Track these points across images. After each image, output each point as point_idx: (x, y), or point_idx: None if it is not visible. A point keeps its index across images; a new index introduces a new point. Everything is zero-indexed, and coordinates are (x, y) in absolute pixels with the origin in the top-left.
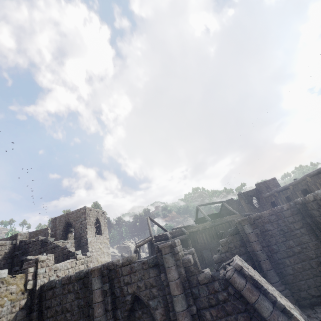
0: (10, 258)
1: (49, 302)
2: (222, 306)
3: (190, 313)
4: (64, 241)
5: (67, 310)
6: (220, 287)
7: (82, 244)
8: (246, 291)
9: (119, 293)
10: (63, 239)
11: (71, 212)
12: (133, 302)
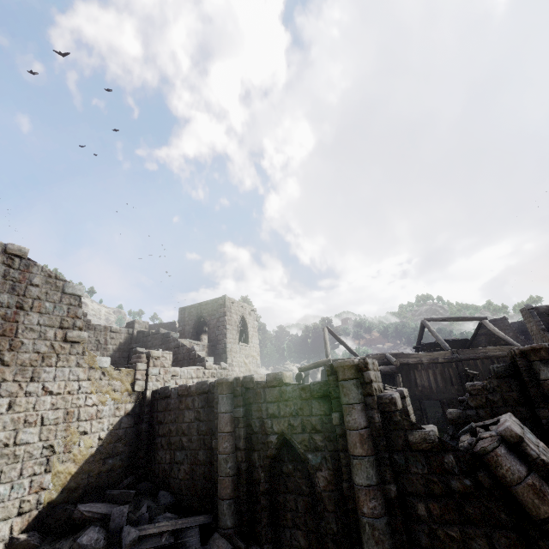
0: (126, 351)
1: (161, 416)
2: (457, 502)
3: (384, 495)
4: (193, 341)
5: (184, 433)
6: (457, 466)
7: (218, 351)
8: (524, 490)
9: (258, 427)
10: (194, 340)
11: (206, 302)
12: (280, 448)
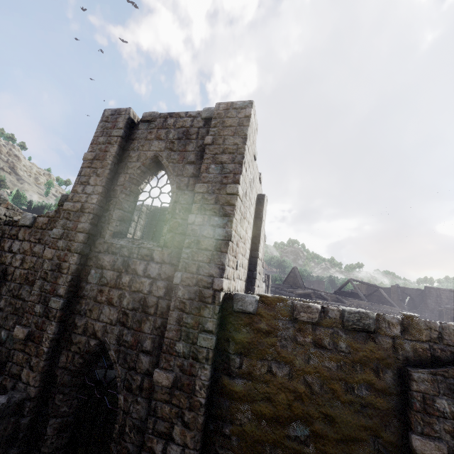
0: None
1: None
2: None
3: None
4: None
5: None
6: None
7: None
8: None
9: None
10: None
11: None
12: None
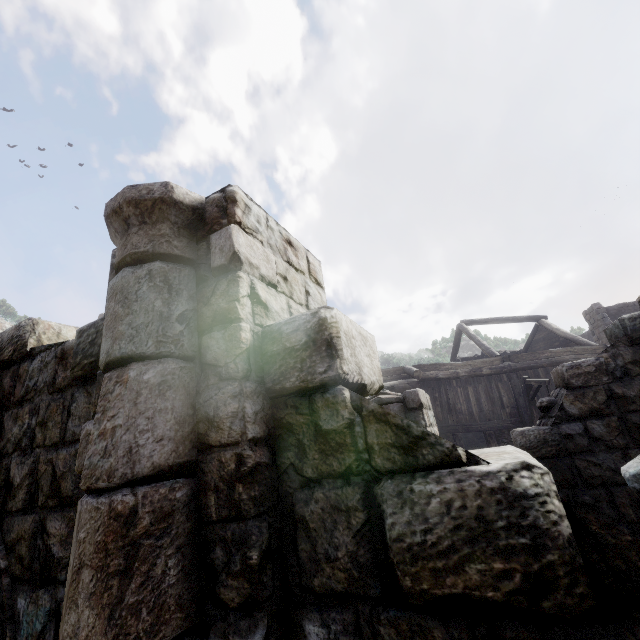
0: None
1: None
2: None
3: None
4: None
5: None
6: None
7: None
8: None
9: None
10: None
11: None
12: None
